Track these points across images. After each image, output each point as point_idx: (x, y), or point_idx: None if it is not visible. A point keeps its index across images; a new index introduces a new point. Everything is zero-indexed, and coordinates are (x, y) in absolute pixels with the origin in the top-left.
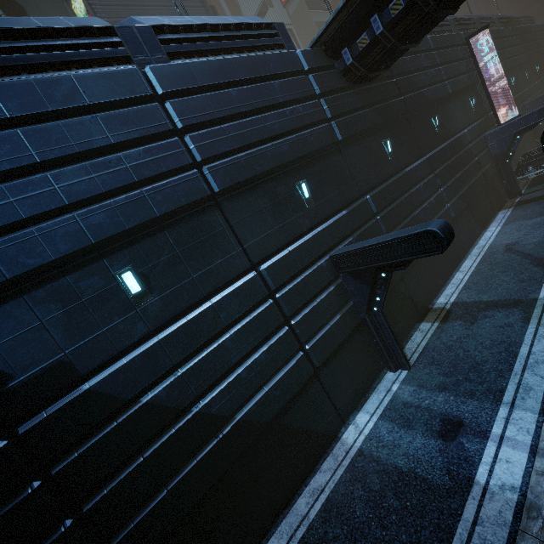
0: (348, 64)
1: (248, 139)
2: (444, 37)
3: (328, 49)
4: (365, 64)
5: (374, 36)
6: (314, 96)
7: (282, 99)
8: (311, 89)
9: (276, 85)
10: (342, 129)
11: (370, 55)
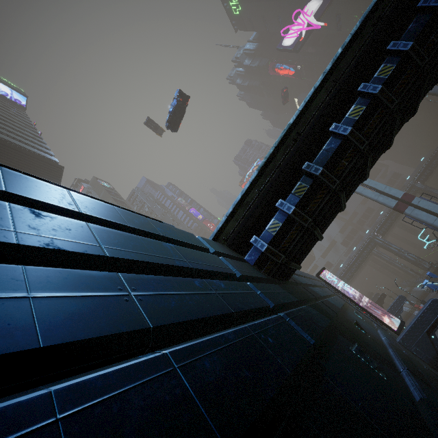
0: (264, 249)
1: (6, 331)
2: (304, 273)
3: (232, 242)
4: (282, 249)
5: (285, 217)
6: (235, 277)
7: (182, 263)
8: (228, 268)
9: (168, 246)
10: (301, 325)
11: (286, 238)
